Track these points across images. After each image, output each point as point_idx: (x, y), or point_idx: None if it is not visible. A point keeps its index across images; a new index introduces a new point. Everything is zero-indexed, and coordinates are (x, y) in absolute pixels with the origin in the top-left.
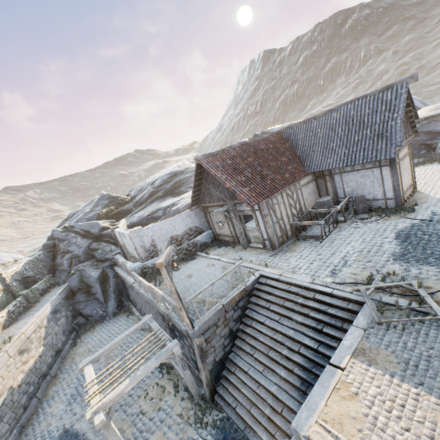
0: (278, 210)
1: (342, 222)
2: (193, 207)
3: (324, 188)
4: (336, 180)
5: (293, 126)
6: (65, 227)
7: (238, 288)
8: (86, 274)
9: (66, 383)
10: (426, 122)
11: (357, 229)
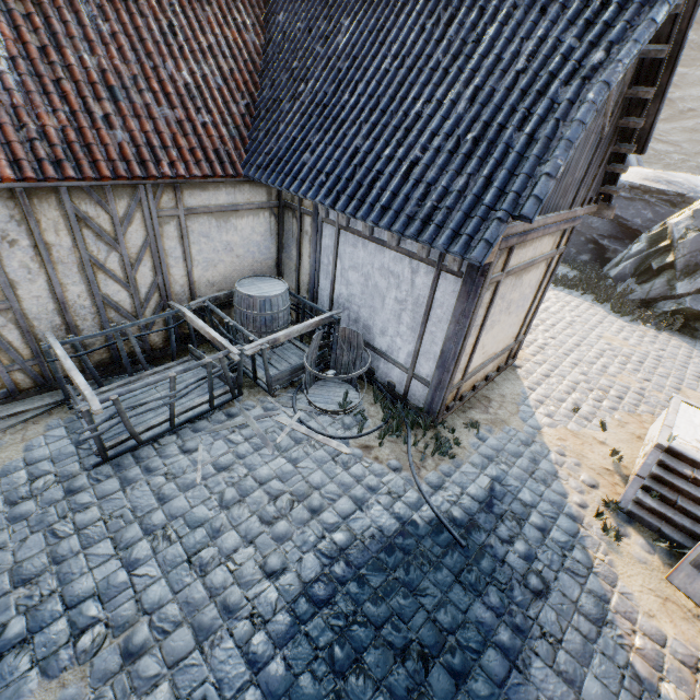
0: None
1: (264, 388)
2: None
3: (296, 250)
4: (325, 243)
5: None
6: None
7: None
8: None
9: None
10: (630, 195)
11: (261, 450)
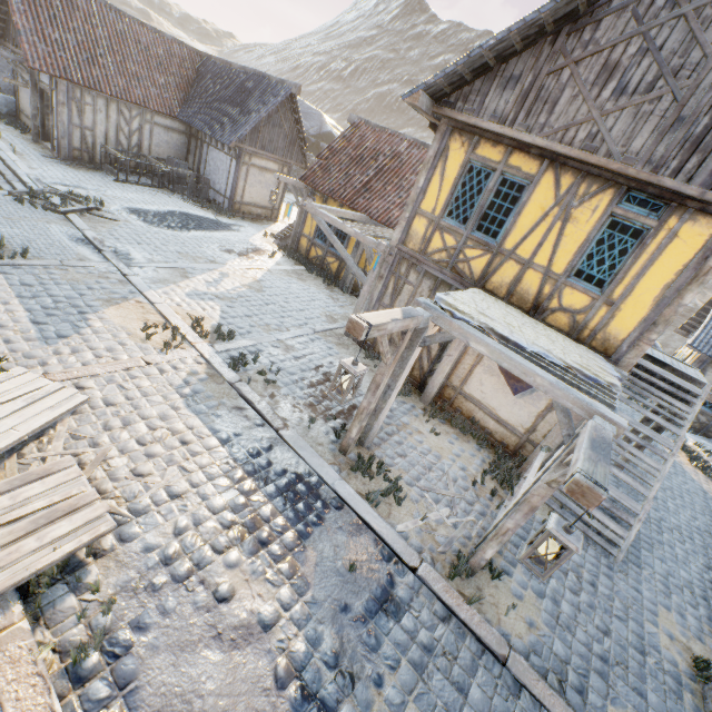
0: (90, 116)
1: (172, 191)
2: None
3: (195, 154)
4: (204, 151)
5: (214, 58)
6: None
7: None
8: None
9: None
10: None
11: (167, 197)
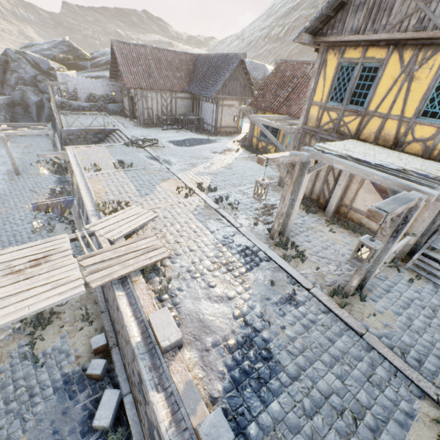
0: (150, 102)
1: (187, 129)
2: (112, 79)
3: (196, 108)
4: (200, 105)
5: (201, 55)
6: (19, 51)
7: (99, 126)
8: (27, 96)
9: None
10: None
11: (185, 133)
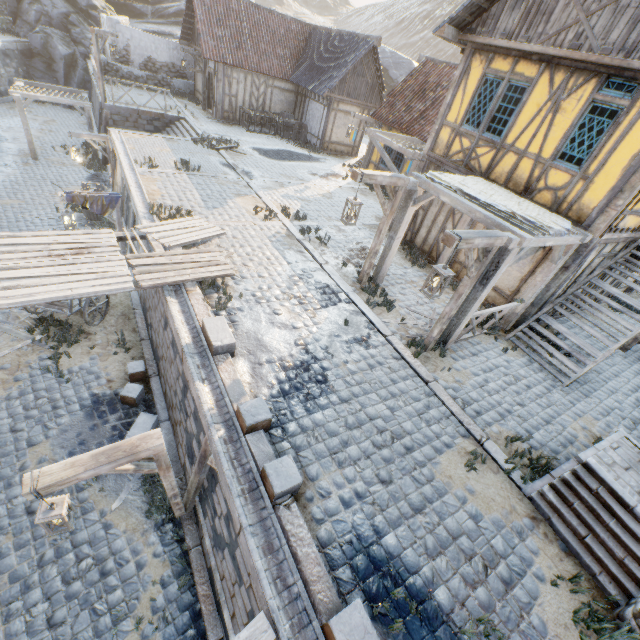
0: (235, 87)
1: (282, 137)
2: (183, 41)
3: (299, 108)
4: (306, 104)
5: (319, 28)
6: None
7: (158, 109)
8: (52, 43)
9: (0, 115)
10: None
11: (278, 141)
